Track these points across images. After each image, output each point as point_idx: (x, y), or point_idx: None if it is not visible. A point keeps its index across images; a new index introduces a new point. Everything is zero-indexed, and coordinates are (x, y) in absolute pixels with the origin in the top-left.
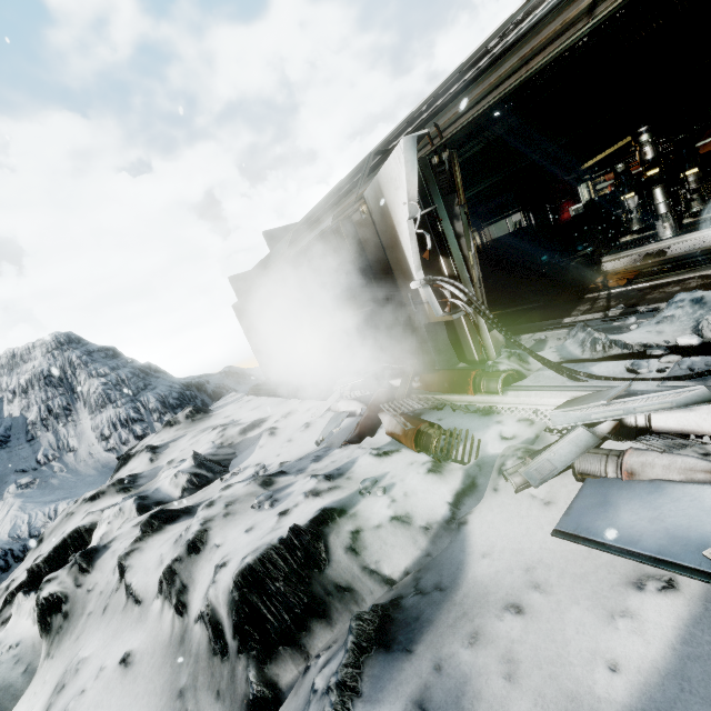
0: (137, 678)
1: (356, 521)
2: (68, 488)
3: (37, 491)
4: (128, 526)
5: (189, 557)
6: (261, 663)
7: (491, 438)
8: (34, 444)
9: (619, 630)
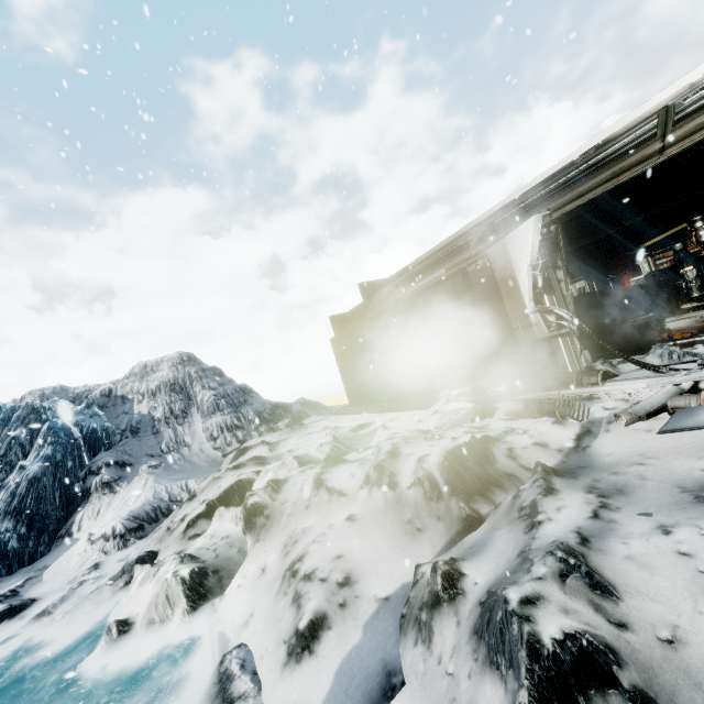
0: (365, 524)
1: (508, 444)
2: (188, 472)
3: (163, 472)
4: (294, 472)
5: (391, 459)
6: (467, 501)
7: (596, 409)
8: (158, 437)
9: None
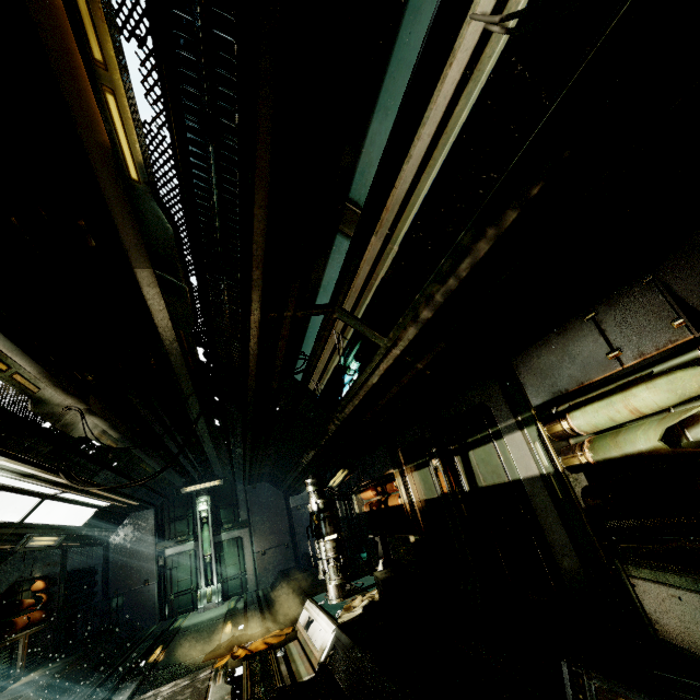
0: None
1: None
2: None
3: None
4: None
5: None
6: None
7: None
8: None
9: None
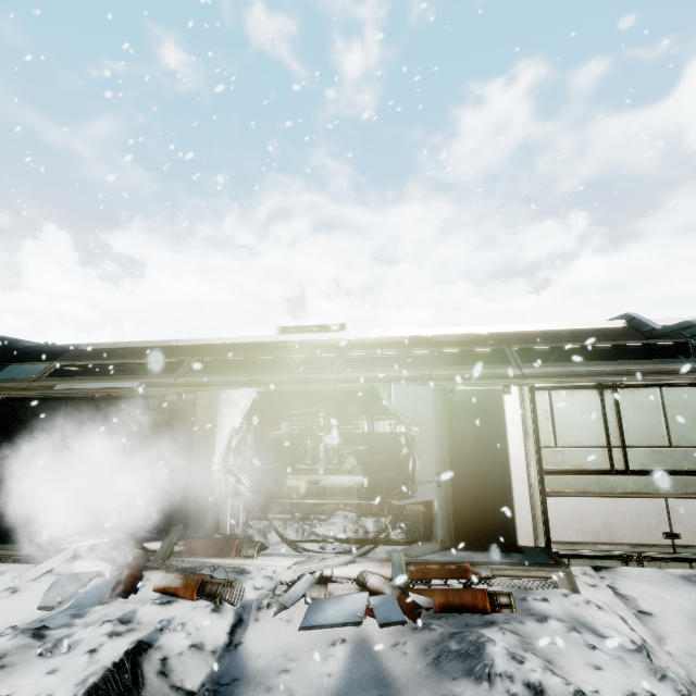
0: None
1: (162, 651)
2: None
3: None
4: None
5: None
6: None
7: (248, 588)
8: None
9: (329, 662)
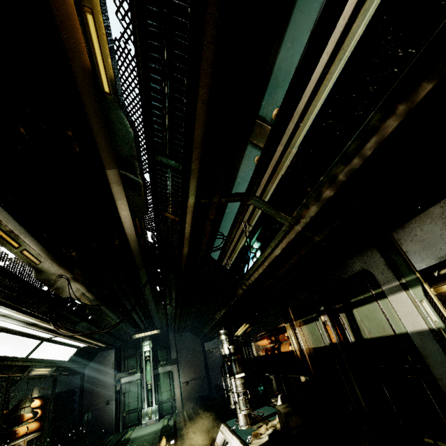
0: None
1: None
2: None
3: None
4: None
5: None
6: None
7: None
8: None
9: None
